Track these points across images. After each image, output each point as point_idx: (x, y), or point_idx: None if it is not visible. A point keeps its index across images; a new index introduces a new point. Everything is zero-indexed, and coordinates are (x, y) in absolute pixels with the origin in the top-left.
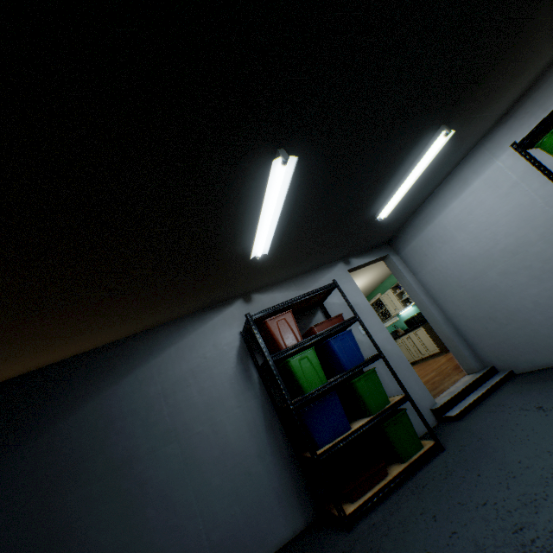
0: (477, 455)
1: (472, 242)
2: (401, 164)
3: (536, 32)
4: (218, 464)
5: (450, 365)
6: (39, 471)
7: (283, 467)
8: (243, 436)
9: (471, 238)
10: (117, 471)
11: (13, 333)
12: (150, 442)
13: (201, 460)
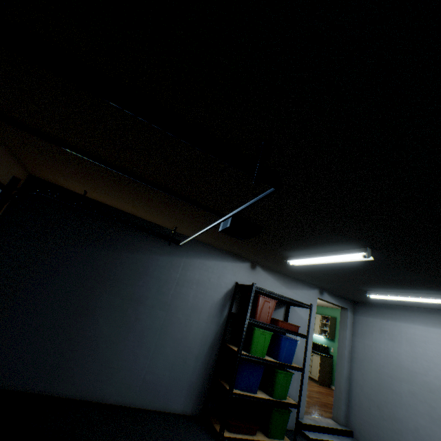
0: None
1: (410, 357)
2: (415, 289)
3: None
4: (175, 342)
5: (321, 398)
6: (101, 269)
7: (203, 374)
8: (196, 339)
9: (412, 355)
10: (131, 301)
11: (154, 204)
12: (154, 301)
13: (170, 332)
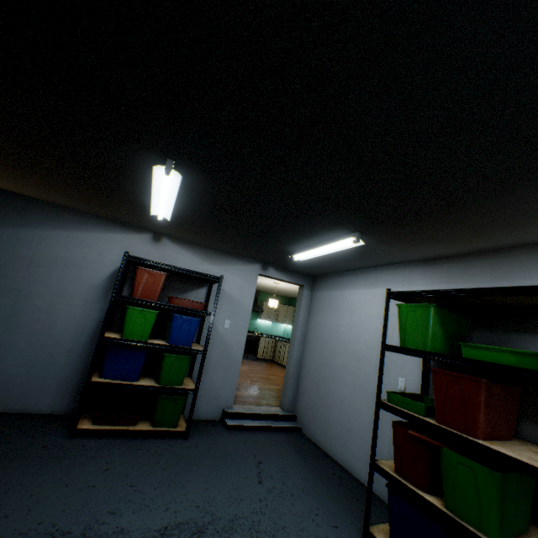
0: (187, 458)
1: (348, 327)
2: (316, 234)
3: (456, 223)
4: (33, 335)
5: None
6: None
7: (81, 369)
8: (68, 330)
9: (350, 324)
10: None
11: None
12: None
13: (23, 324)
